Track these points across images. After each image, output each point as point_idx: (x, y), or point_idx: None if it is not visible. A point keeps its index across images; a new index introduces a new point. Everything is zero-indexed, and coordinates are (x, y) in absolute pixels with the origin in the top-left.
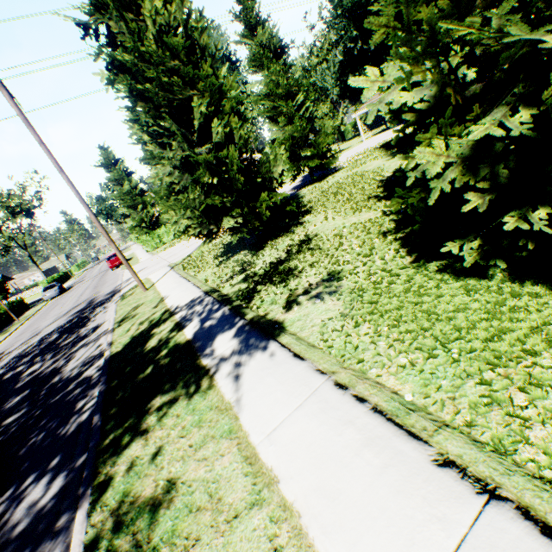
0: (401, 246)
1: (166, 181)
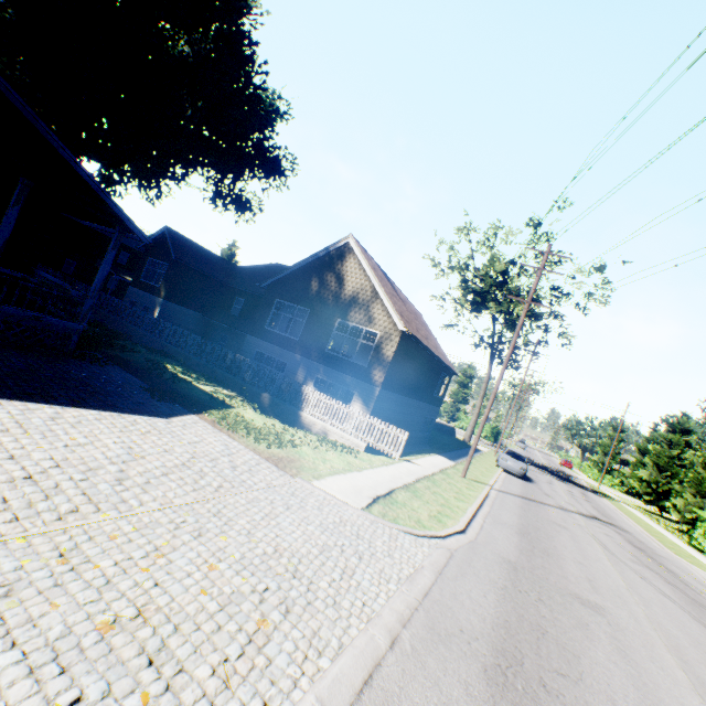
0: (675, 527)
1: (640, 475)
